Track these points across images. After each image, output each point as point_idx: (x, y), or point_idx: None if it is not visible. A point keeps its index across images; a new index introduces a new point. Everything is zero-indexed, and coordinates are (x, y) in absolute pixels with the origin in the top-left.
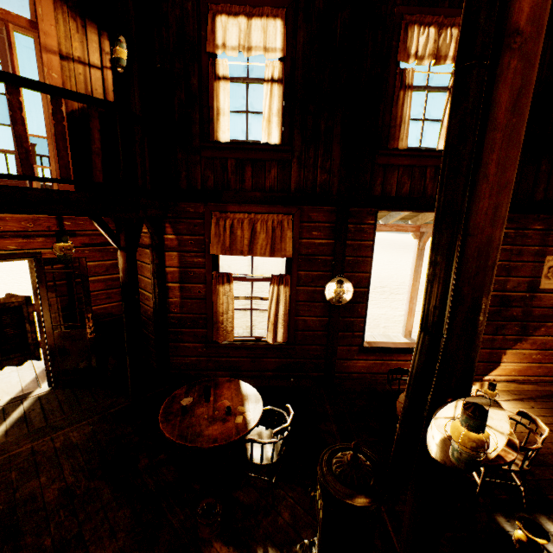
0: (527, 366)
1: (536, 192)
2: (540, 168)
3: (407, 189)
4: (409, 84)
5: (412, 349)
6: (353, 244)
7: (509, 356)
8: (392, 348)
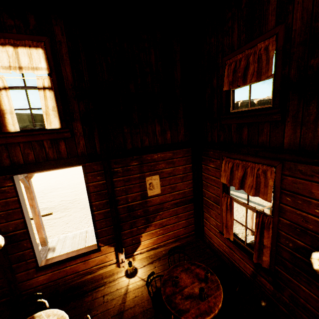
0: (157, 238)
1: (126, 144)
2: (124, 131)
3: (33, 157)
4: (3, 86)
5: (79, 255)
6: (0, 203)
7: (144, 237)
8: (63, 260)
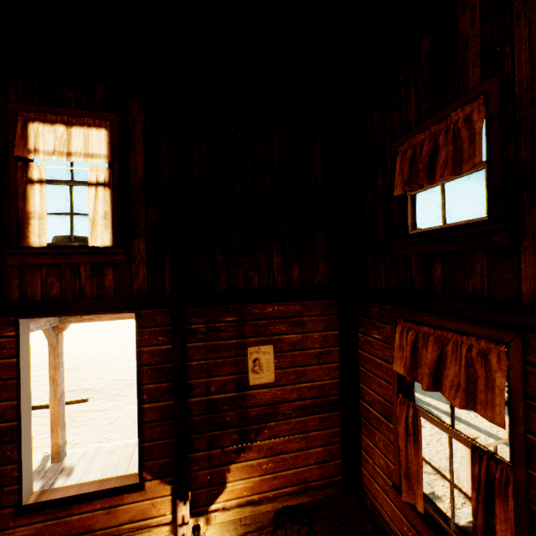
0: (260, 480)
1: (218, 282)
2: (217, 259)
3: (58, 290)
4: (40, 178)
5: (101, 492)
6: None
7: (235, 472)
8: (70, 497)
